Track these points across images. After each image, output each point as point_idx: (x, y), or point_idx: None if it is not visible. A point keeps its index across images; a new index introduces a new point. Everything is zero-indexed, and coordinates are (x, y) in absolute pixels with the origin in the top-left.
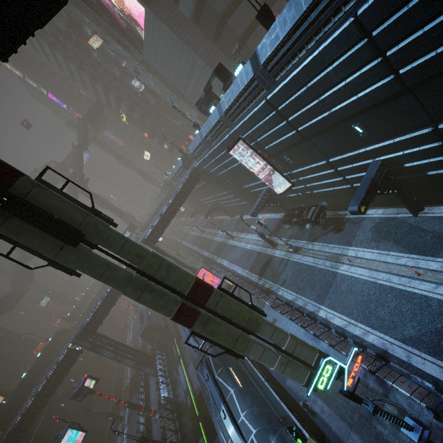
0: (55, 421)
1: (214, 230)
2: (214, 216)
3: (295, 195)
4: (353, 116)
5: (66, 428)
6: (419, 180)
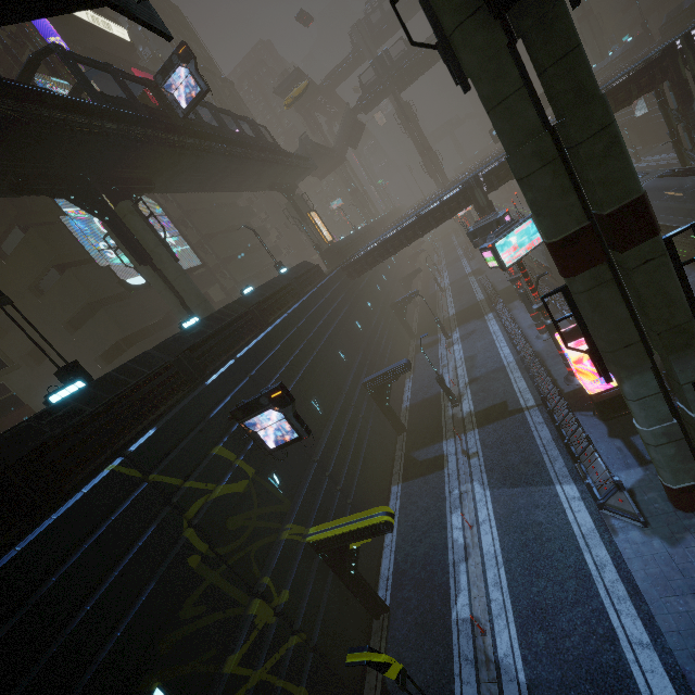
0: (373, 293)
1: None
2: None
3: None
4: None
5: (525, 217)
6: None
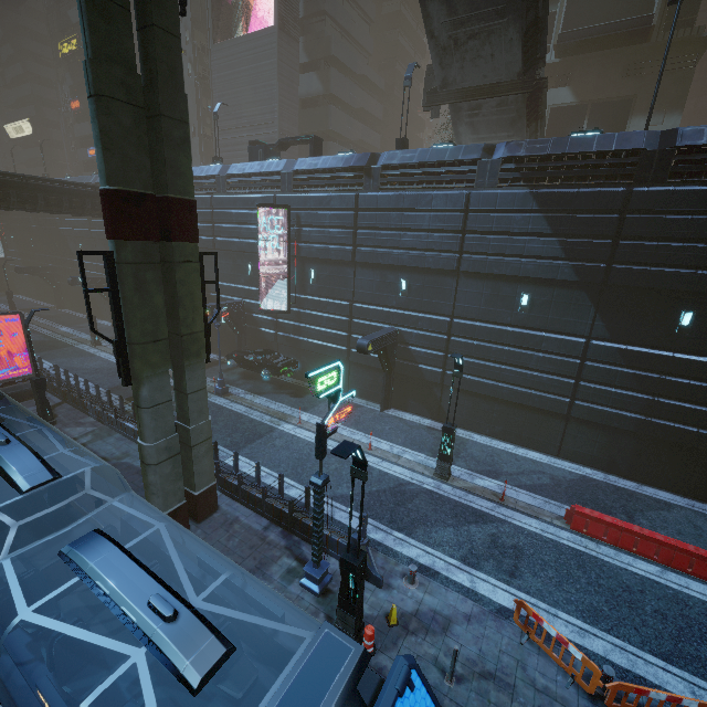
0: None
1: (50, 321)
2: (68, 308)
3: (273, 333)
4: (409, 271)
5: None
6: (409, 370)
